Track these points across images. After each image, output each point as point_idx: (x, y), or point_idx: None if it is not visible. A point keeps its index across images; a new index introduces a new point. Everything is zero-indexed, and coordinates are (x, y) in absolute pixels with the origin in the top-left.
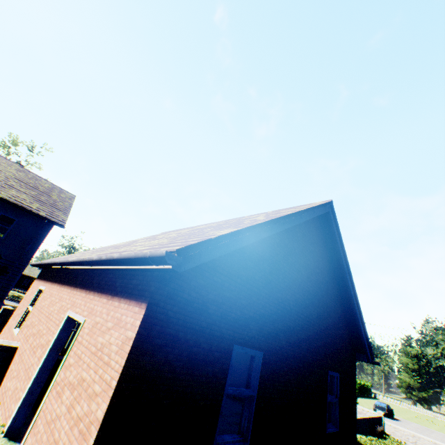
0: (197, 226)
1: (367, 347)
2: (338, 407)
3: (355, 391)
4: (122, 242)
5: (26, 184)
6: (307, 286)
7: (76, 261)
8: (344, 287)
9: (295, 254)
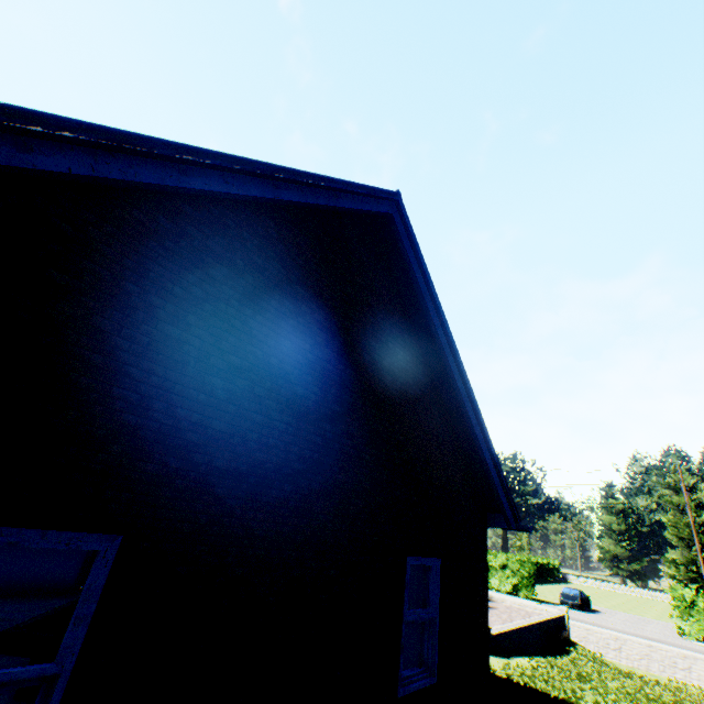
0: None
1: (504, 499)
2: (436, 630)
3: (486, 589)
4: None
5: None
6: (339, 373)
7: None
8: (449, 383)
9: (293, 295)
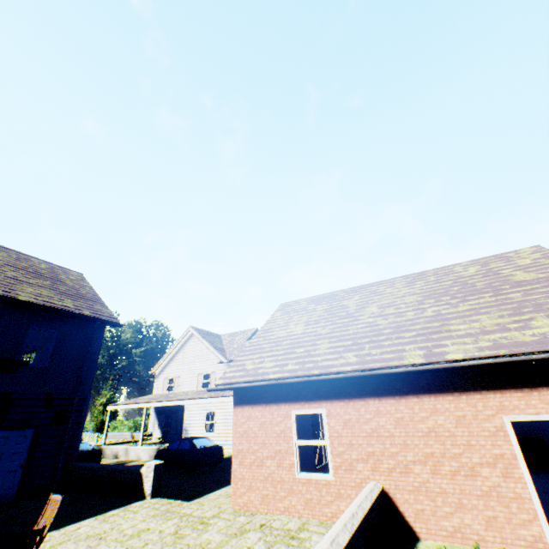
0: (351, 288)
1: None
2: None
3: None
4: (262, 327)
5: (25, 271)
6: None
7: (495, 363)
8: None
9: None
